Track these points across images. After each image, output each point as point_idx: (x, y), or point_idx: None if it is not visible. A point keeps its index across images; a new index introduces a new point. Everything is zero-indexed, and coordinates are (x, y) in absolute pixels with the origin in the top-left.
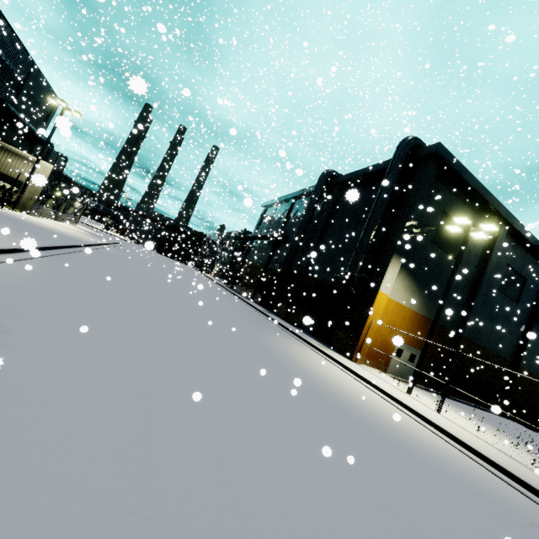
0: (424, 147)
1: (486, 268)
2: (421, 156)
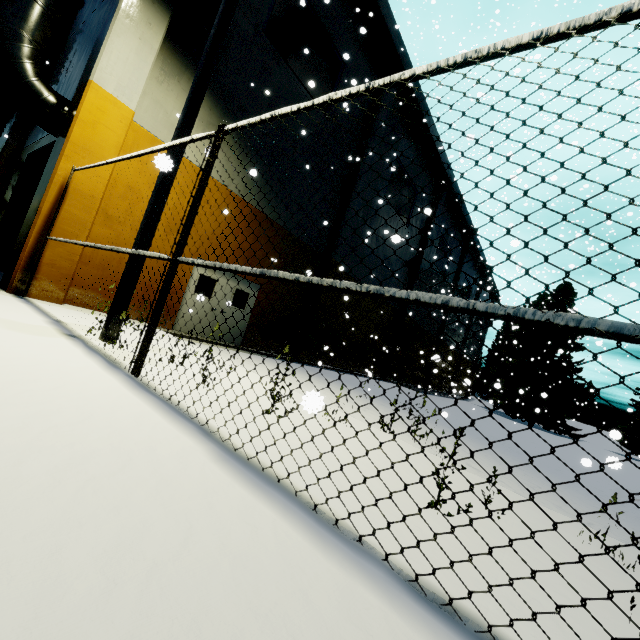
0: None
1: (368, 143)
2: None
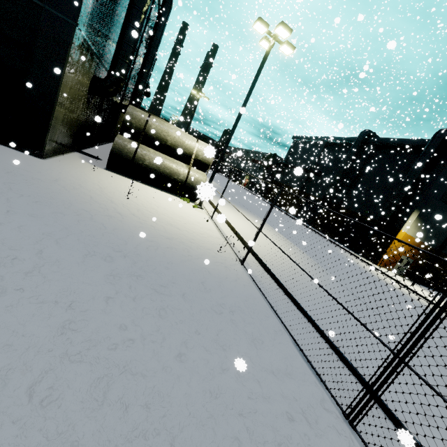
0: None
1: None
2: None
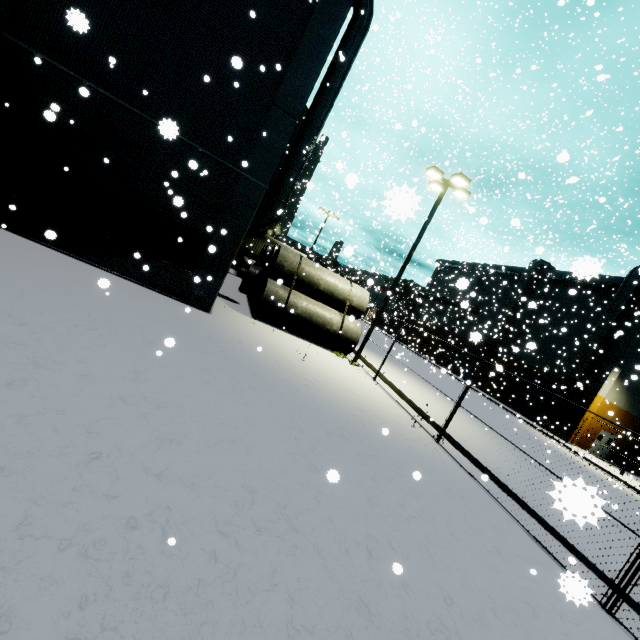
0: None
1: None
2: None
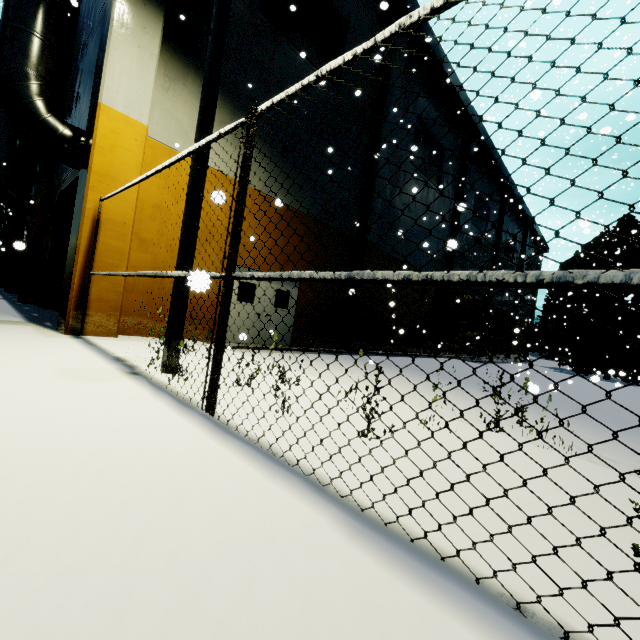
0: None
1: (385, 107)
2: None
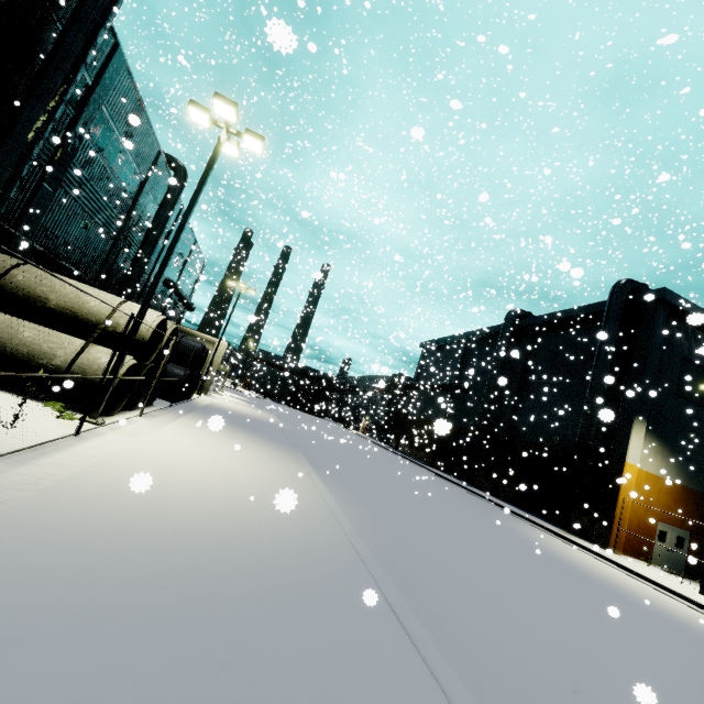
0: (644, 292)
1: None
2: (643, 301)
